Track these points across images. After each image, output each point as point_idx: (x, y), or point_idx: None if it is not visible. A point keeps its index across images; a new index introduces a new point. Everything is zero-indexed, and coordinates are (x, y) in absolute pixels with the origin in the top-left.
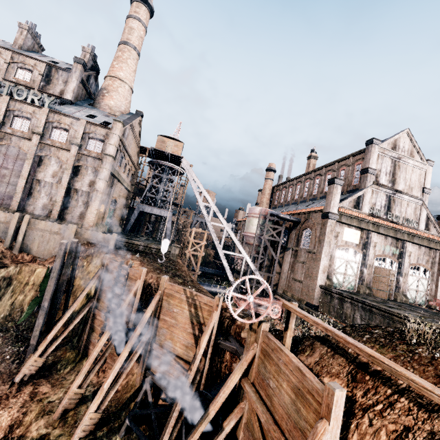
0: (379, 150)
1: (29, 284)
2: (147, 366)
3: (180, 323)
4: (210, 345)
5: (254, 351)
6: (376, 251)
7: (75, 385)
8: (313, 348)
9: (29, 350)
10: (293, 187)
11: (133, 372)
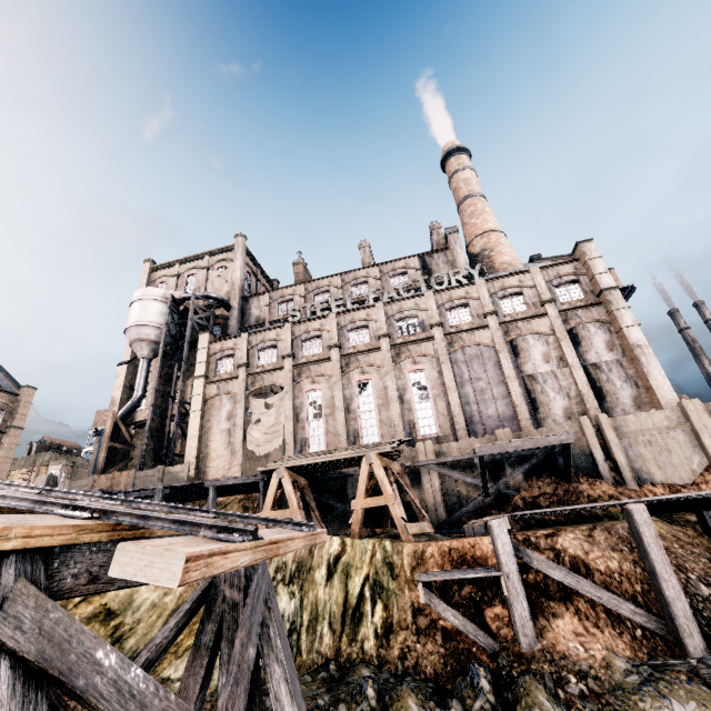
0: None
1: None
2: None
3: None
4: None
5: None
6: None
7: None
8: None
9: None
10: None
11: None
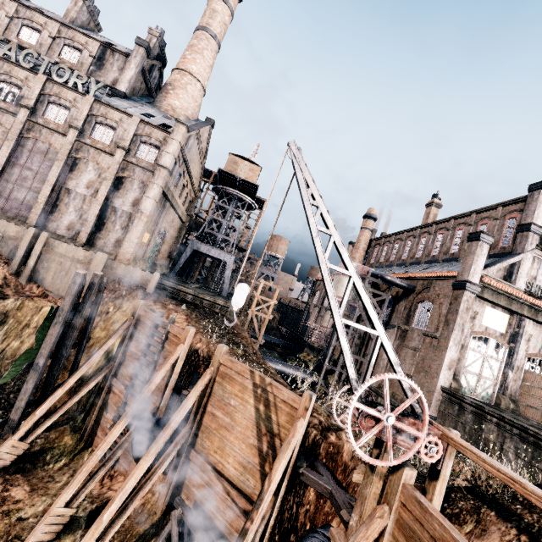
0: None
1: (30, 328)
2: (177, 485)
3: (238, 425)
4: (286, 475)
5: (384, 522)
6: (529, 347)
7: (61, 502)
8: (482, 523)
9: (7, 429)
10: (402, 242)
11: (155, 489)
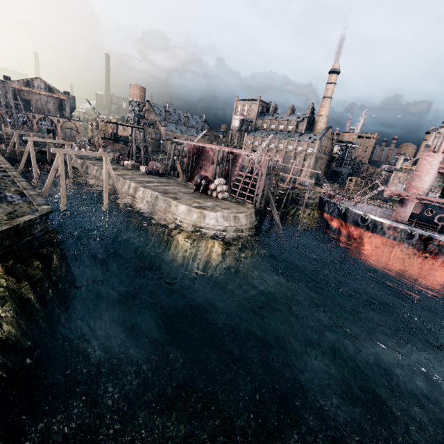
0: (436, 134)
1: None
2: None
3: None
4: None
5: None
6: None
7: None
8: None
9: None
10: None
11: None
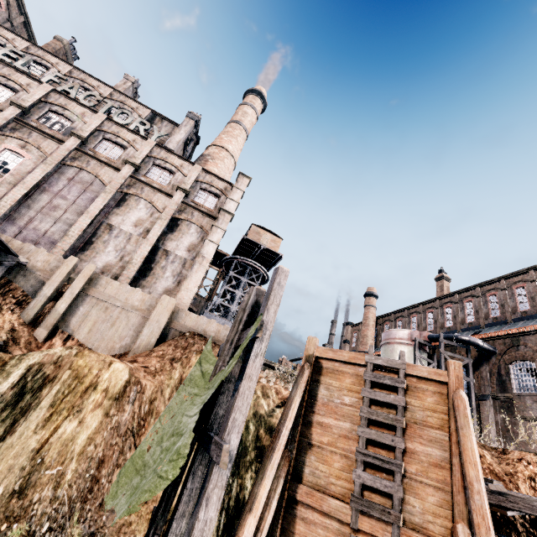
0: None
1: (91, 401)
2: None
3: None
4: None
5: None
6: None
7: None
8: None
9: None
10: (420, 315)
11: None
